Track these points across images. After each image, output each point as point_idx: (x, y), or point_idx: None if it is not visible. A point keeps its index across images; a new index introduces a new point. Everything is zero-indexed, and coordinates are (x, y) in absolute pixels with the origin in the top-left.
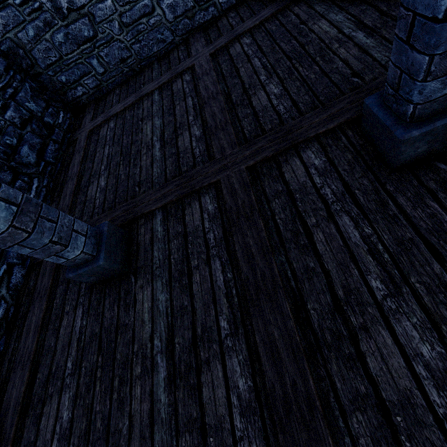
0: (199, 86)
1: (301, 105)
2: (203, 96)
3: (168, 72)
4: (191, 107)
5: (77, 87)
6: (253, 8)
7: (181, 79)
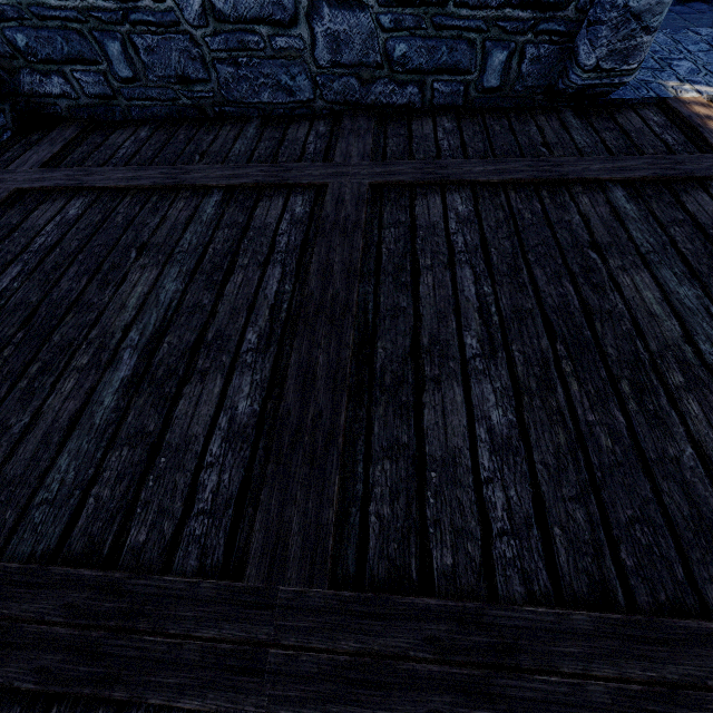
0: (313, 252)
1: (559, 539)
2: (310, 290)
3: (266, 164)
4: (268, 299)
5: (51, 74)
6: (494, 139)
7: (283, 201)
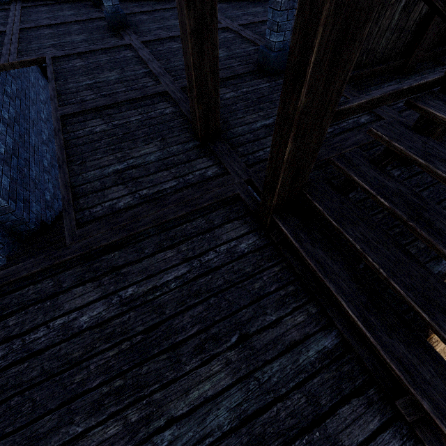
0: None
1: None
2: None
3: None
4: None
5: None
6: None
7: None
